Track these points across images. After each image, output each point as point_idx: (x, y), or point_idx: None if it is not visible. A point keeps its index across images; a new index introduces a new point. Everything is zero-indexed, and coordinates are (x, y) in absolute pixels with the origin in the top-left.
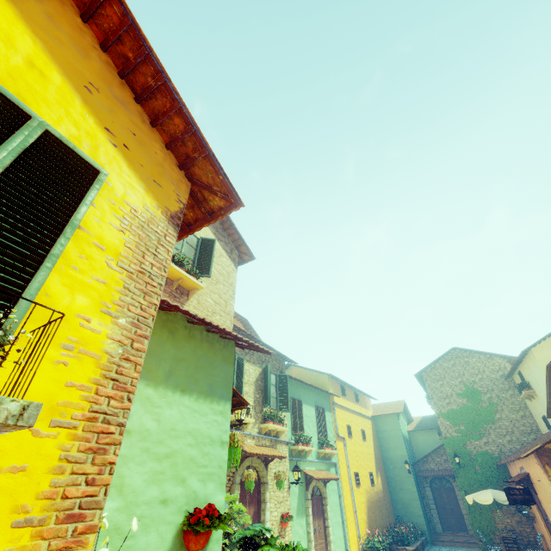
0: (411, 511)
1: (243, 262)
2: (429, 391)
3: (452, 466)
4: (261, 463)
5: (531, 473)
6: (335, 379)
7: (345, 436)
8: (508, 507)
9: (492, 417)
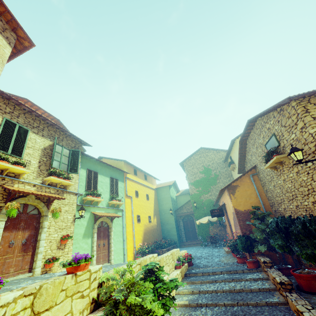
0: (171, 233)
1: (24, 48)
2: (186, 172)
3: (193, 208)
4: (40, 203)
5: (225, 202)
6: (129, 164)
7: (133, 196)
8: (216, 224)
9: (215, 182)
